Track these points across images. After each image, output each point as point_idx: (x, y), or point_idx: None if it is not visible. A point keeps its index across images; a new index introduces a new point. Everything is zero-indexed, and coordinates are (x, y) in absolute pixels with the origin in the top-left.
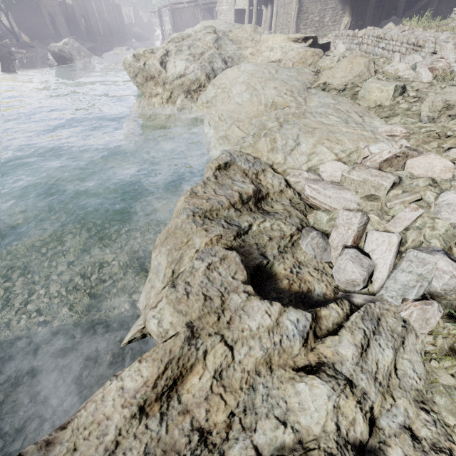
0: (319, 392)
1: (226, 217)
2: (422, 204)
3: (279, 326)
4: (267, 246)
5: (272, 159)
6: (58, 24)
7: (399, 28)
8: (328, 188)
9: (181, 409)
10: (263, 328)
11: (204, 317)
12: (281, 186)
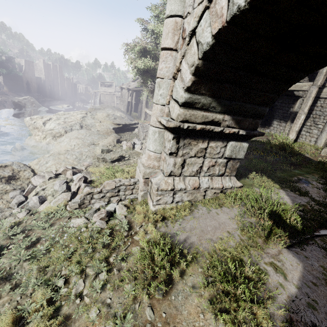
0: None
1: None
2: (54, 184)
3: None
4: None
5: (35, 167)
6: (31, 87)
7: None
8: (38, 178)
9: None
10: None
11: None
12: (30, 176)
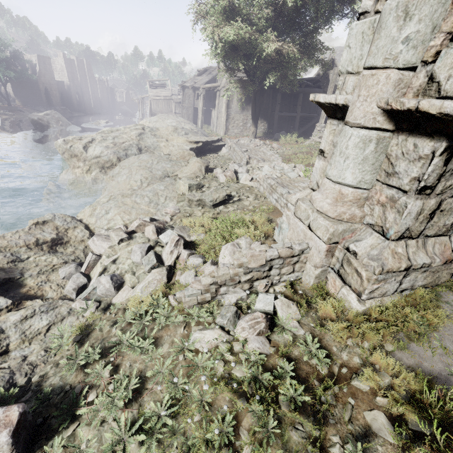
0: None
1: (15, 252)
2: (129, 251)
3: None
4: (31, 269)
5: (89, 221)
6: (52, 97)
7: (254, 144)
8: (99, 240)
9: None
10: None
11: None
12: (84, 237)
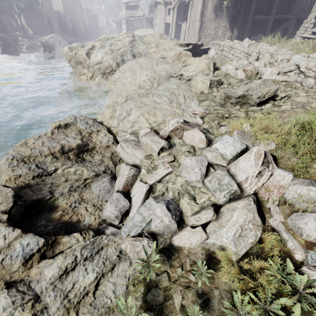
0: None
1: (41, 162)
2: (175, 164)
3: (9, 248)
4: (61, 185)
5: (110, 124)
6: (53, 25)
7: (248, 42)
8: (130, 147)
9: None
10: None
11: None
12: (109, 143)
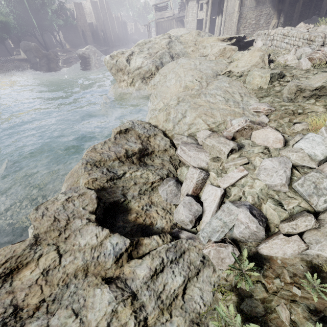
0: (103, 297)
1: (110, 166)
2: (250, 167)
3: (101, 246)
4: (131, 188)
5: (165, 127)
6: (87, 37)
7: (305, 26)
8: (192, 150)
9: (9, 290)
10: (88, 246)
11: (49, 232)
12: (166, 146)
